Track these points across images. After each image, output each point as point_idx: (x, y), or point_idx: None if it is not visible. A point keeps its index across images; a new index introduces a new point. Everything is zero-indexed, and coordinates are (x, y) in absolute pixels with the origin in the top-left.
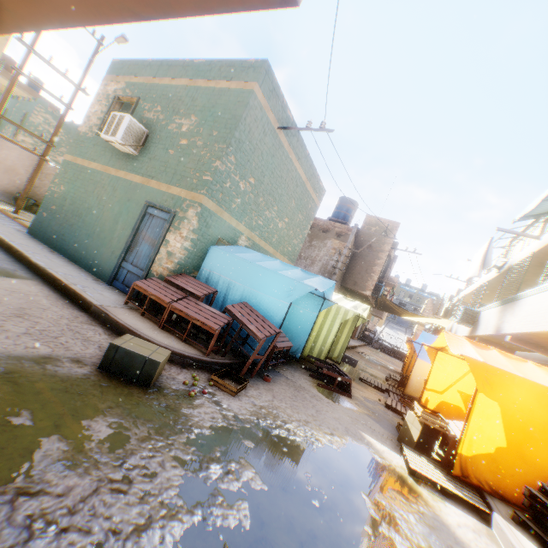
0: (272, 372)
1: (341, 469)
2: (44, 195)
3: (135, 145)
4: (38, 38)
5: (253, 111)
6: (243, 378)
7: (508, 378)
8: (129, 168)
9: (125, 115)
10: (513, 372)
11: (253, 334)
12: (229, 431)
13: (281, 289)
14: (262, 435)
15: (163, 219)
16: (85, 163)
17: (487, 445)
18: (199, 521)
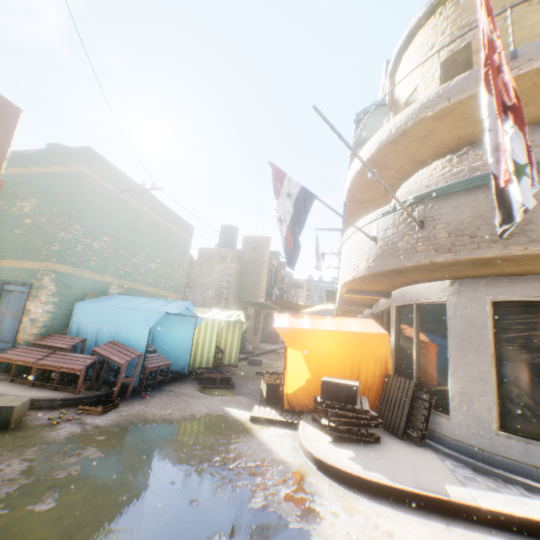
0: (156, 391)
1: (184, 432)
2: None
3: None
4: None
5: (89, 186)
6: (115, 401)
7: (302, 332)
8: None
9: None
10: (308, 327)
11: (117, 363)
12: (85, 435)
13: (140, 321)
14: (118, 431)
15: (23, 292)
16: None
17: (301, 381)
18: (35, 480)
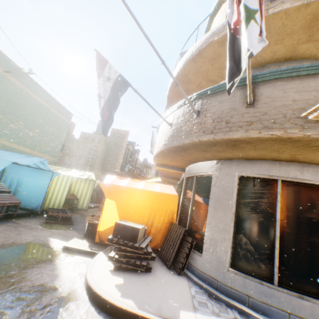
0: (2, 222)
1: None
2: None
3: None
4: None
5: None
6: None
7: (118, 188)
8: None
9: None
10: (124, 185)
11: None
12: None
13: None
14: None
15: None
16: None
17: (111, 222)
18: None
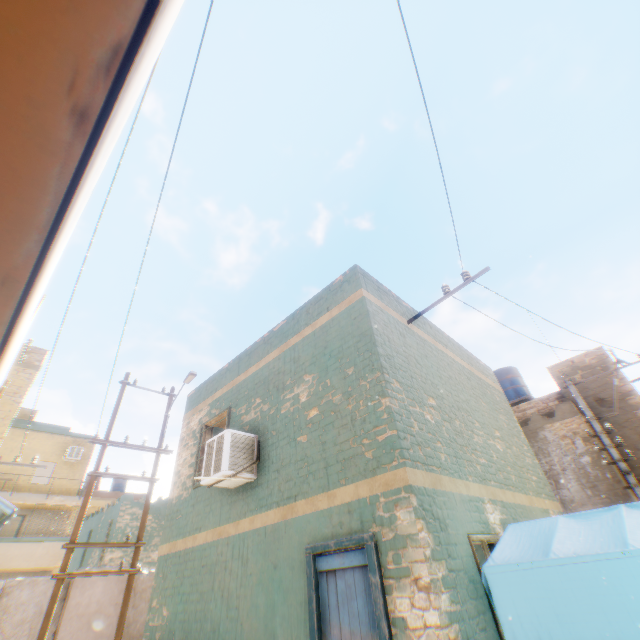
0: None
1: None
2: (142, 630)
3: (249, 465)
4: (112, 427)
5: (377, 317)
6: None
7: None
8: (252, 506)
9: (223, 432)
10: None
11: None
12: None
13: None
14: None
15: (357, 567)
16: (187, 543)
17: None
18: None
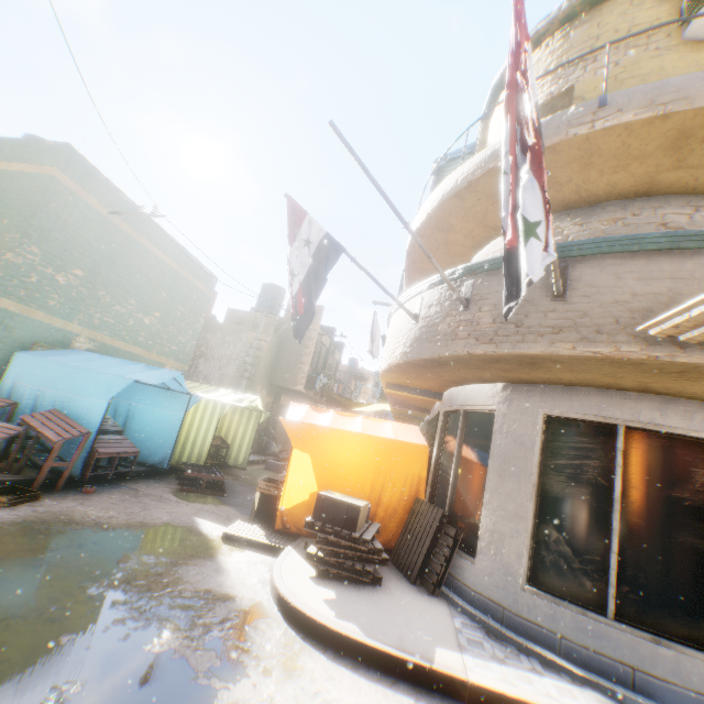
0: (111, 486)
1: (116, 543)
2: None
3: None
4: None
5: (61, 197)
6: (36, 491)
7: (316, 429)
8: None
9: None
10: (326, 424)
11: (50, 440)
12: None
13: (100, 388)
14: (17, 530)
15: None
16: None
17: (304, 494)
18: None
